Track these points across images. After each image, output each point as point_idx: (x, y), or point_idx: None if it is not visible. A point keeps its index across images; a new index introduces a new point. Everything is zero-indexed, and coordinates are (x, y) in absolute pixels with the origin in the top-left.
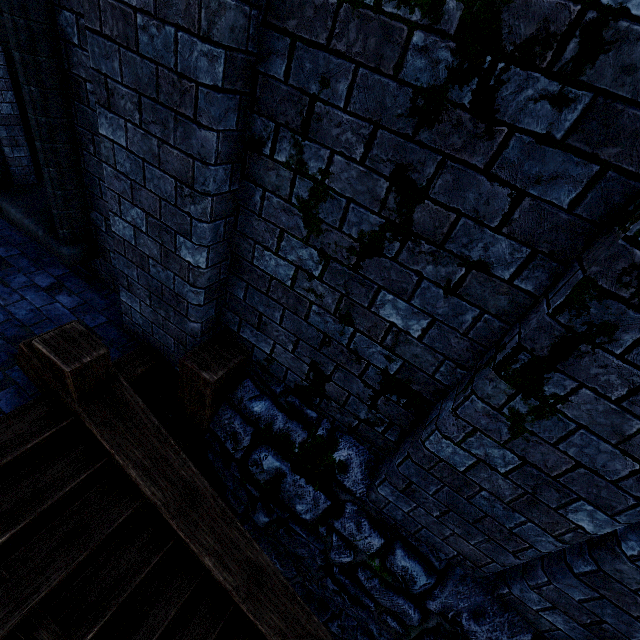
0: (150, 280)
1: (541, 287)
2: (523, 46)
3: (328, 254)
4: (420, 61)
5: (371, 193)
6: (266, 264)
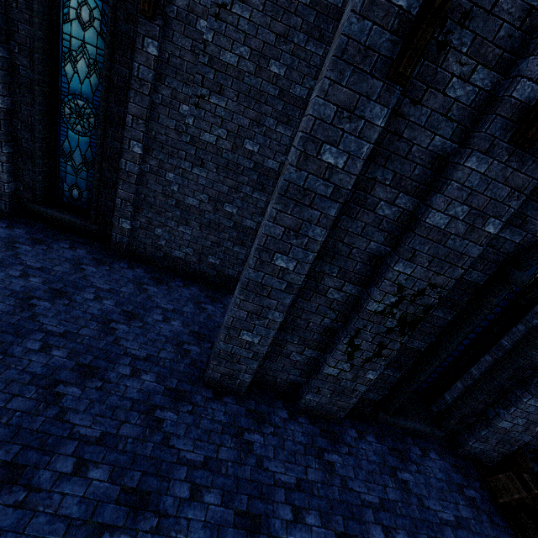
0: (505, 437)
1: None
2: None
3: None
4: None
5: None
6: None
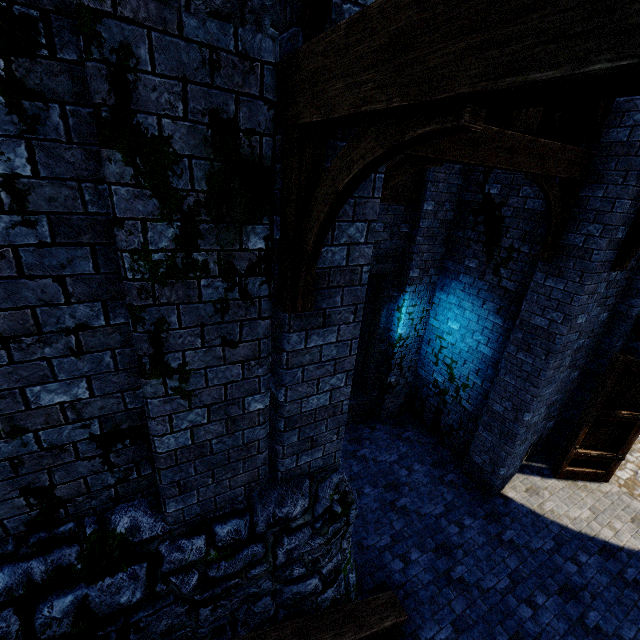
0: None
1: (128, 316)
2: None
3: None
4: None
5: None
6: None
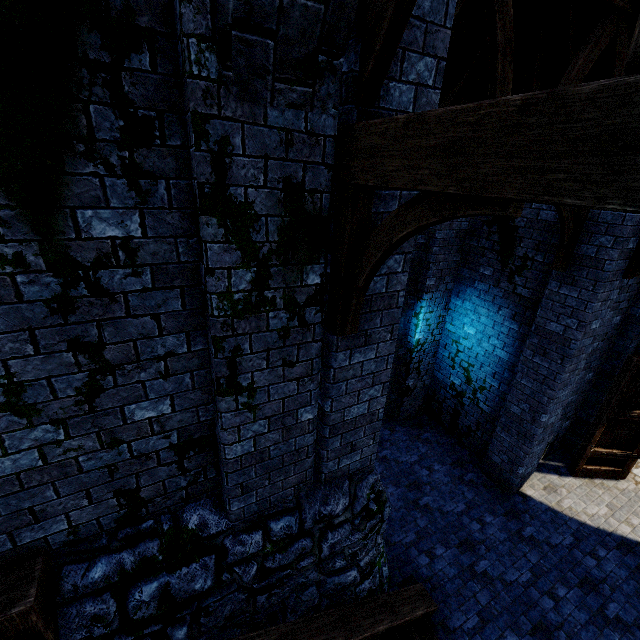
0: None
1: (205, 343)
2: (96, 261)
3: (61, 419)
4: (34, 288)
5: (63, 364)
6: (1, 470)
